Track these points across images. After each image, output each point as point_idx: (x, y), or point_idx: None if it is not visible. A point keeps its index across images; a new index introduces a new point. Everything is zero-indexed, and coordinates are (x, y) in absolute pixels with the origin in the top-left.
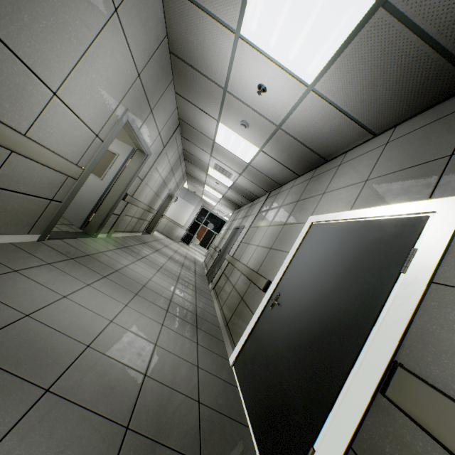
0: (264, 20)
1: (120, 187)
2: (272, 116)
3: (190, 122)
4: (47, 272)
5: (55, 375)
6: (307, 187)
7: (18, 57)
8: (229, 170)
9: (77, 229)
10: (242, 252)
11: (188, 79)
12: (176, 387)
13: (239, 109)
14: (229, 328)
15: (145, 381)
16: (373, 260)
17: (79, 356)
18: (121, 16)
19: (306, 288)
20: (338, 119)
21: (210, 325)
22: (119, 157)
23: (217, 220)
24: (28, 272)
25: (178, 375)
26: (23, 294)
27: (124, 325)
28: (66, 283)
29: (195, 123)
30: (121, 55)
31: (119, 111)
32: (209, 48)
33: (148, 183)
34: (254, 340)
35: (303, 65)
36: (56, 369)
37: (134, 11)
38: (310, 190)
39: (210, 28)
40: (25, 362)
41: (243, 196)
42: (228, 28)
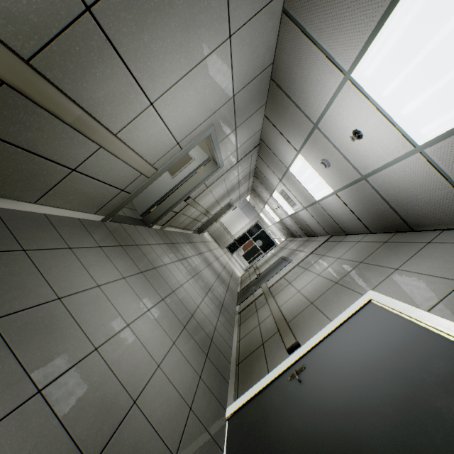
0: (384, 68)
1: (185, 189)
2: (360, 164)
3: (269, 145)
4: (95, 255)
5: (54, 374)
6: (377, 250)
7: (129, 71)
8: (294, 200)
9: (138, 215)
10: (280, 288)
11: (281, 106)
12: (159, 429)
13: (325, 147)
14: (239, 371)
15: (131, 410)
16: (445, 406)
17: (83, 358)
18: (233, 43)
19: (339, 382)
20: (444, 191)
21: (221, 358)
22: (193, 162)
23: (268, 239)
24: (79, 252)
25: (166, 412)
26: (66, 274)
27: (138, 333)
28: (106, 271)
29: (275, 147)
30: (222, 76)
31: (205, 125)
32: (311, 83)
33: (212, 191)
34: (259, 406)
35: (417, 123)
36: (57, 367)
37: (247, 39)
38: (380, 256)
39: (318, 64)
40: (35, 350)
41: (301, 228)
42: (339, 67)
